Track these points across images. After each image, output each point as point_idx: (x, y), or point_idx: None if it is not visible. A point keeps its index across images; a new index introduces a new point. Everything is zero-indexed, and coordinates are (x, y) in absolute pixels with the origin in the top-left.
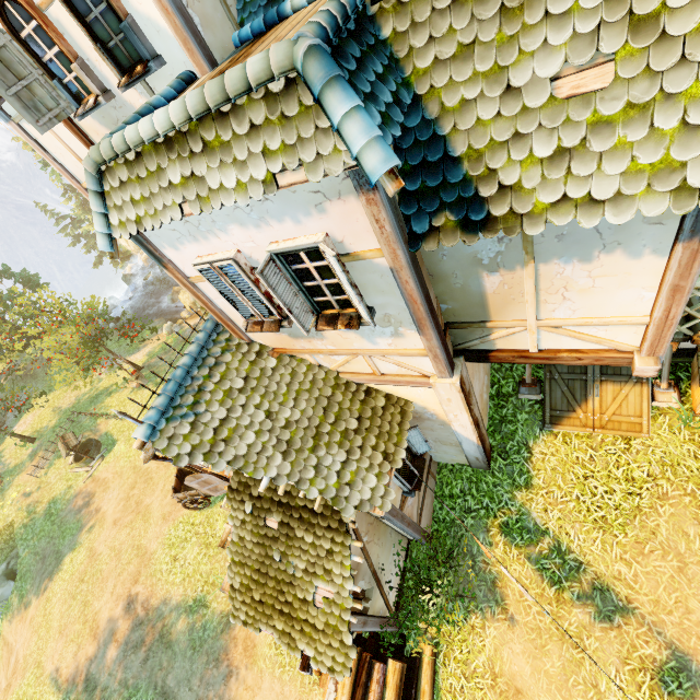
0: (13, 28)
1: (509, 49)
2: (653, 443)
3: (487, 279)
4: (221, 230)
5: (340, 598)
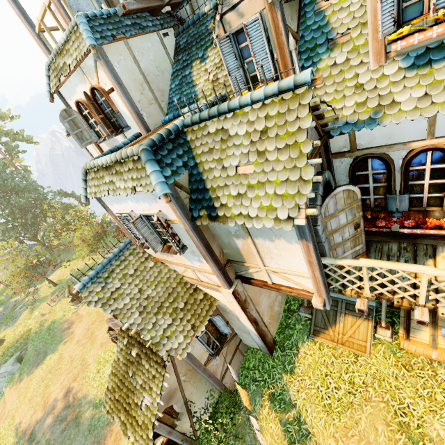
0: (81, 111)
1: (223, 153)
2: (371, 362)
3: (237, 241)
4: (125, 201)
5: (152, 407)
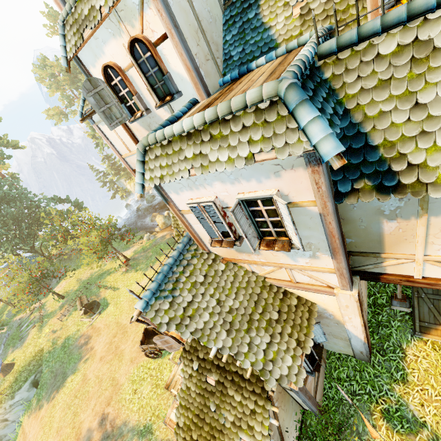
0: (109, 81)
1: (417, 82)
2: None
3: (386, 224)
4: (208, 184)
5: None
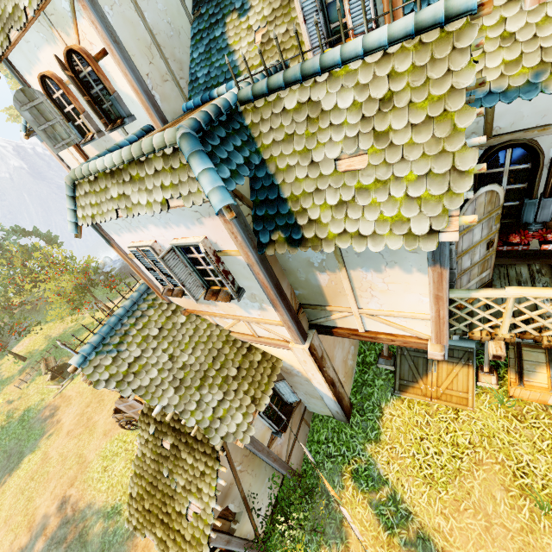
0: (49, 93)
1: (312, 140)
2: (476, 416)
3: (320, 276)
4: (144, 227)
5: (205, 514)
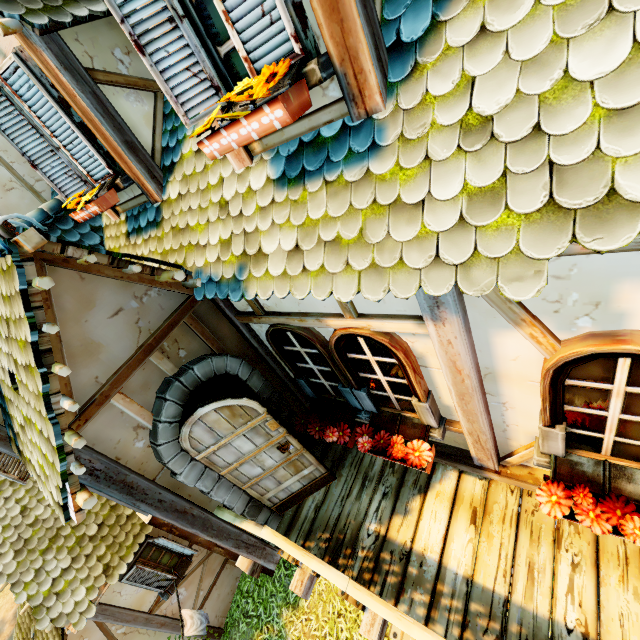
0: None
1: None
2: None
3: None
4: None
5: None
